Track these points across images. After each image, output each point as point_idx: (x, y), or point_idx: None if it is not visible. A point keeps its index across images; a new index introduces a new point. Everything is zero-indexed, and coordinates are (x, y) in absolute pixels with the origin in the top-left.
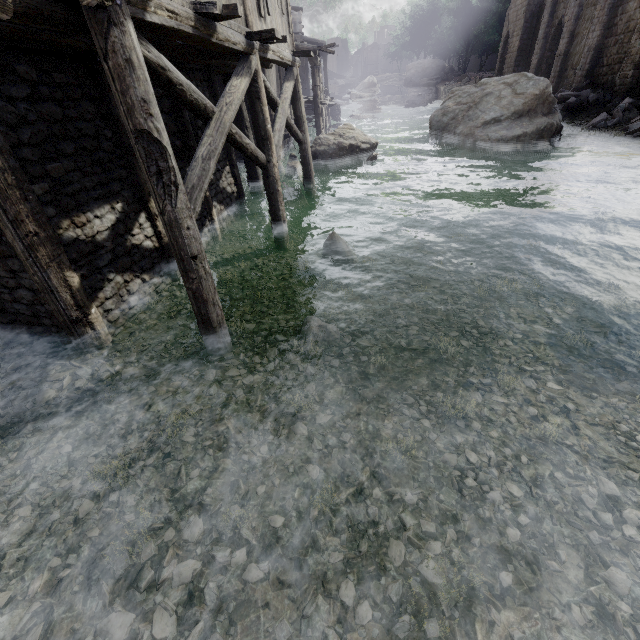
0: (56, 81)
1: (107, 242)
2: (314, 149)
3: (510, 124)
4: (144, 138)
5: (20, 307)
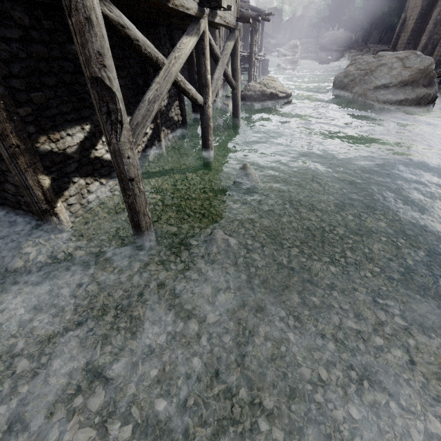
0: (45, 27)
1: (75, 154)
2: (244, 93)
3: (396, 90)
4: (98, 84)
5: (7, 195)
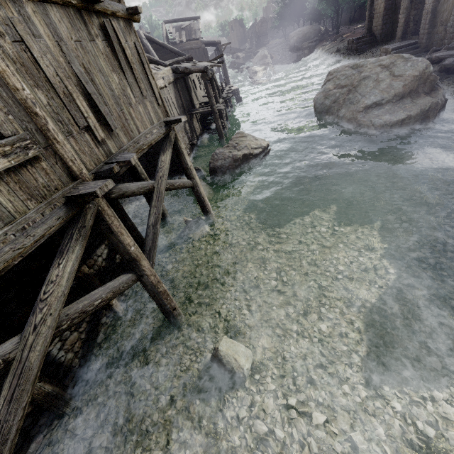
0: None
1: None
2: (212, 165)
3: (392, 107)
4: None
5: None
